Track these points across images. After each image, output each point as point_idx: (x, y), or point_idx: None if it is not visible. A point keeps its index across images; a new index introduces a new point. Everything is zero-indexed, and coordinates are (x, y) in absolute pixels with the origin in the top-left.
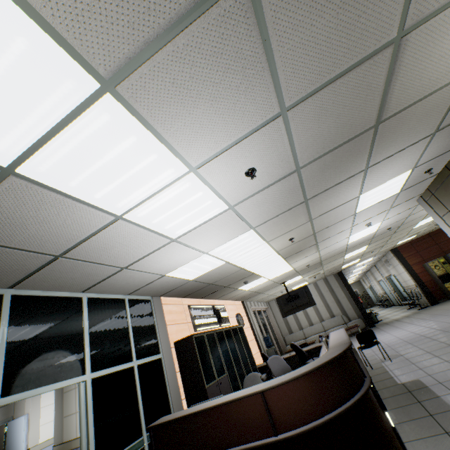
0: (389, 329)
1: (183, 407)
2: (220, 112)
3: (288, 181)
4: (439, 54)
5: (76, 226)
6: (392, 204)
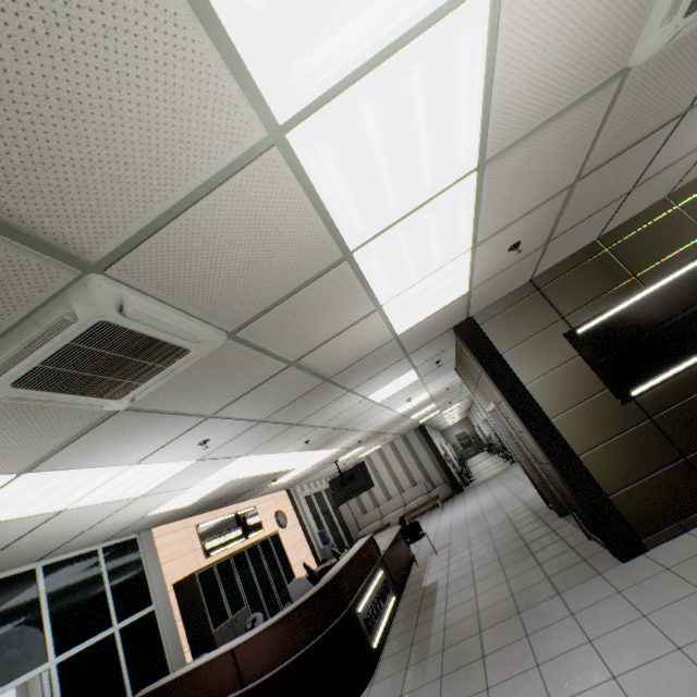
0: (469, 498)
1: (186, 661)
2: (142, 440)
3: (257, 427)
4: (347, 349)
5: (14, 530)
6: (424, 382)
